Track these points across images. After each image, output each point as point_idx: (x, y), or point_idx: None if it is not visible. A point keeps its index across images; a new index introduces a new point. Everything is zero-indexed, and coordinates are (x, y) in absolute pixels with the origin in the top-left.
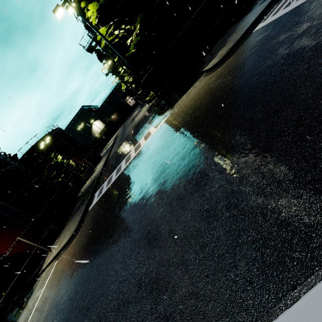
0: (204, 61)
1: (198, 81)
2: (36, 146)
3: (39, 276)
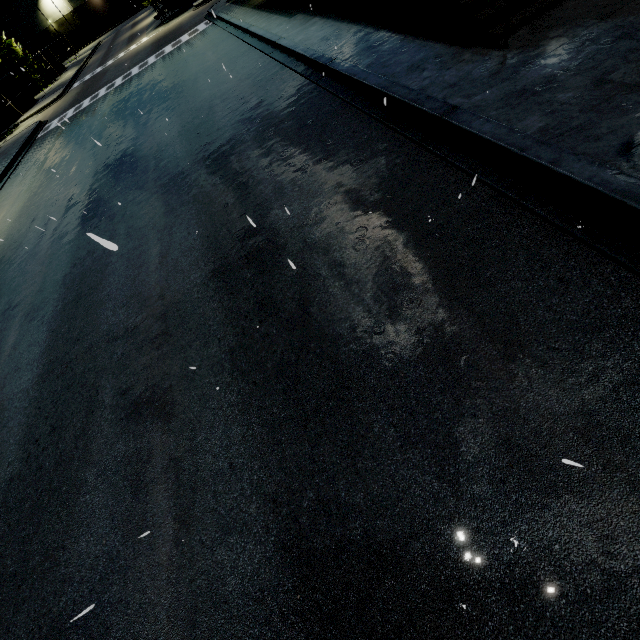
0: None
1: (188, 12)
2: None
3: (20, 124)
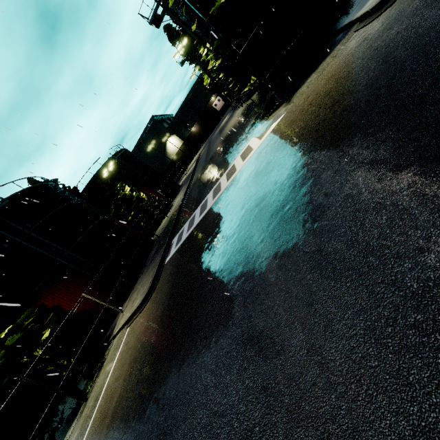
0: (352, 4)
1: (342, 43)
2: (99, 174)
3: (111, 343)
